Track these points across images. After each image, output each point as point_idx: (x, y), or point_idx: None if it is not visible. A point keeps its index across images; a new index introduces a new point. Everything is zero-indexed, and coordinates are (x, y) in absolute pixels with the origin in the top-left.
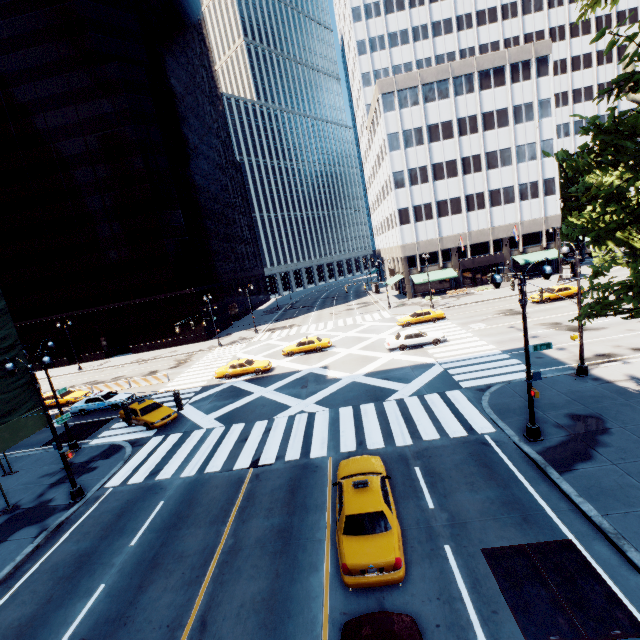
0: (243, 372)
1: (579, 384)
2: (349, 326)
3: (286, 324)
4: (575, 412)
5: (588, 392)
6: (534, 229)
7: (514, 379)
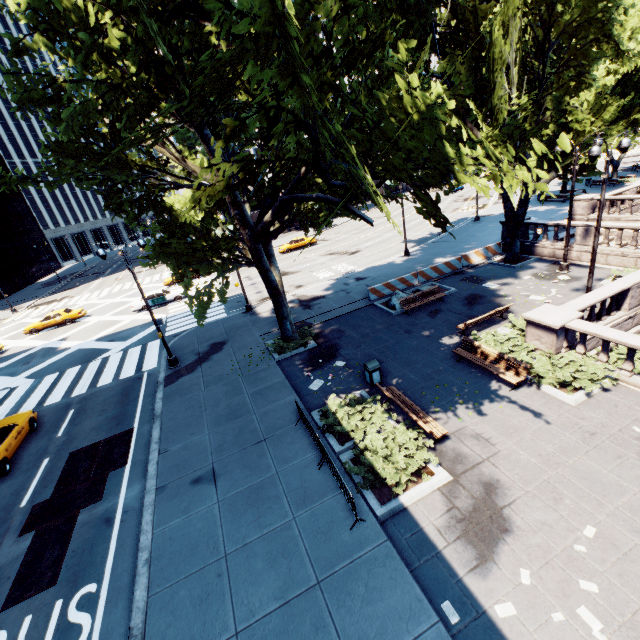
0: None
1: (240, 319)
2: (122, 291)
3: (59, 297)
4: (217, 341)
5: (239, 324)
6: None
7: (206, 323)
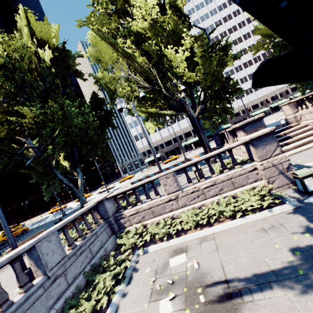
0: (56, 210)
1: None
2: None
3: None
4: None
5: None
6: (187, 131)
7: None
